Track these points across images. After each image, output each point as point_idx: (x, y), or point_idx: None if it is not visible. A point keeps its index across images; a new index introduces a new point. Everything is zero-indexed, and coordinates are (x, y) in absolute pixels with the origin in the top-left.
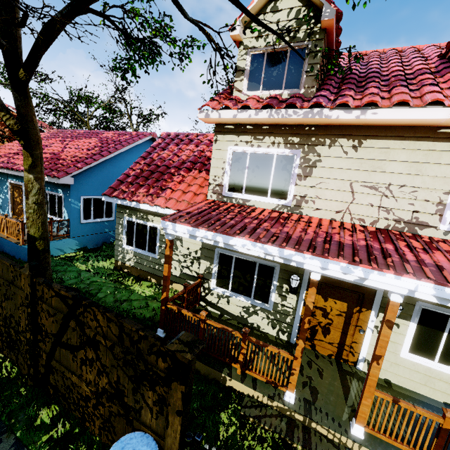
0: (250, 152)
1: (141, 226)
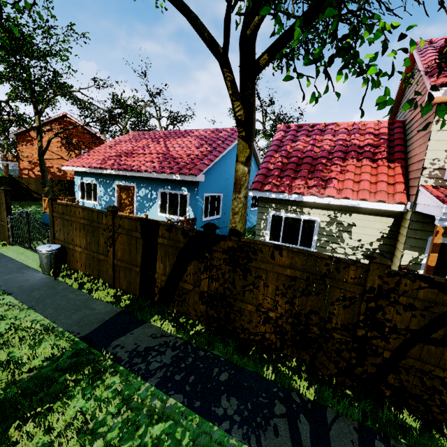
0: None
1: (291, 219)
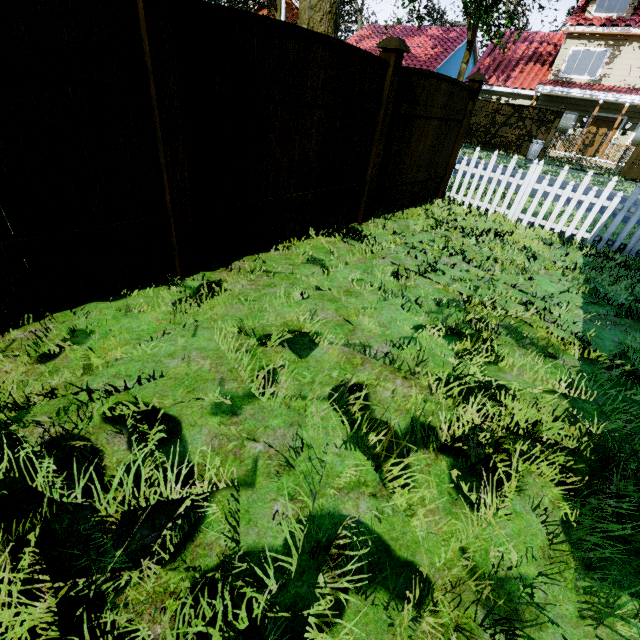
0: (583, 50)
1: None
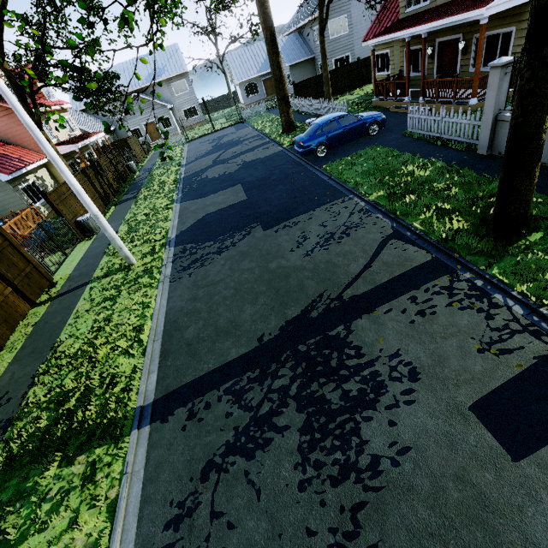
0: None
1: (29, 187)
